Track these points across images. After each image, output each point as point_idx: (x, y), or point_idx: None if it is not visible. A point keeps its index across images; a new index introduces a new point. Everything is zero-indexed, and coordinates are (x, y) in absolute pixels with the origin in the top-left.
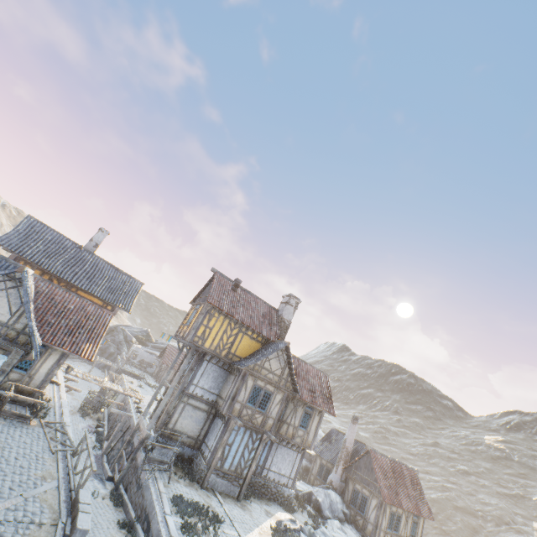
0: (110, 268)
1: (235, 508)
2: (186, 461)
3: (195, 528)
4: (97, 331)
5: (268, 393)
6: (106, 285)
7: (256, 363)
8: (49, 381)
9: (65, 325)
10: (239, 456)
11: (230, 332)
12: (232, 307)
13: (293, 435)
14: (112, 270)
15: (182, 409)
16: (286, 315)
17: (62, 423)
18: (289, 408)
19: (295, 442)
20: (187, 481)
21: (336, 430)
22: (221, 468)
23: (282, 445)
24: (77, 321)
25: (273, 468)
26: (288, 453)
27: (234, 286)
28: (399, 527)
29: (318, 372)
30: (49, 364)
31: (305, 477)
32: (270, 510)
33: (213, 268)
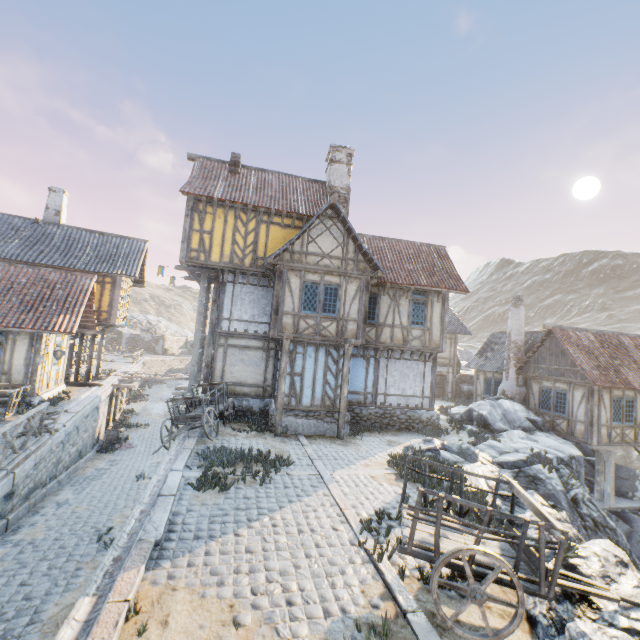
0: (90, 235)
1: (328, 447)
2: (260, 415)
3: (225, 478)
4: (73, 299)
5: (332, 287)
6: (92, 255)
7: (293, 251)
8: (36, 373)
9: (20, 302)
10: (321, 386)
11: (244, 229)
12: (232, 191)
13: (404, 339)
14: (95, 237)
15: (223, 355)
16: (337, 180)
17: (60, 411)
18: (384, 304)
19: (412, 348)
20: (253, 433)
21: (498, 334)
22: (299, 407)
23: (394, 358)
24: (37, 295)
25: (392, 391)
26: (408, 367)
27: (231, 167)
28: (634, 415)
29: (423, 247)
30: (22, 353)
31: (471, 402)
32: (397, 440)
33: (189, 155)
